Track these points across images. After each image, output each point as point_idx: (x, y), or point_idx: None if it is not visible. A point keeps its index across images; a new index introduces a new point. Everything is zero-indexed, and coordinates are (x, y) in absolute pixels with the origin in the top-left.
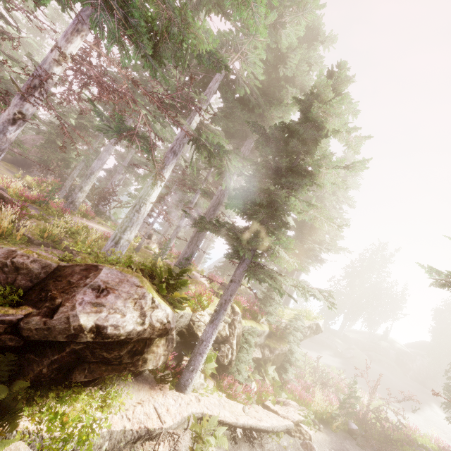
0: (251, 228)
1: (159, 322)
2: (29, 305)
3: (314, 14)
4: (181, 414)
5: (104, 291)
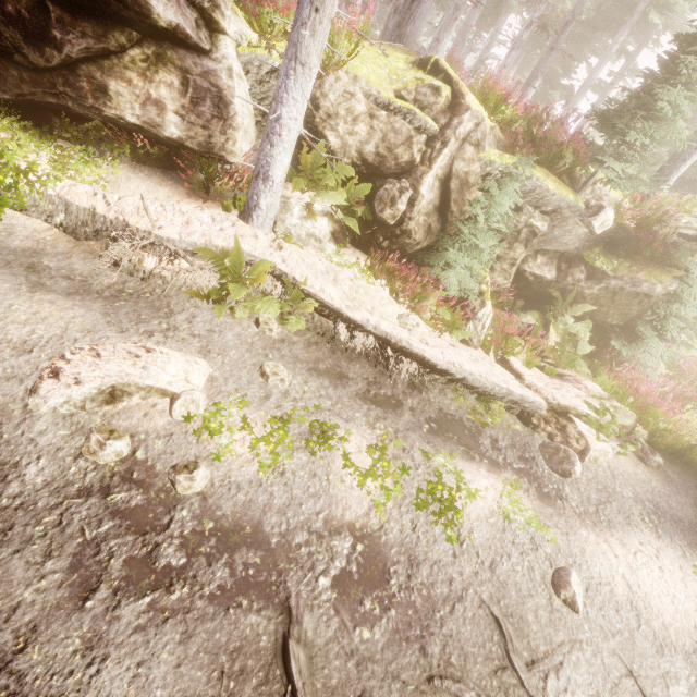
0: None
1: None
2: None
3: None
4: (207, 237)
5: None
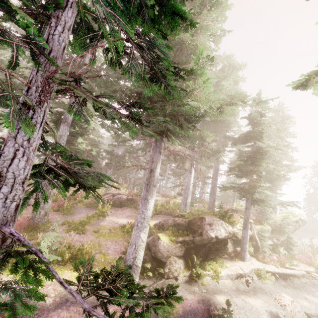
0: (246, 184)
1: (231, 231)
2: (191, 234)
3: (235, 76)
4: (249, 268)
5: (210, 224)
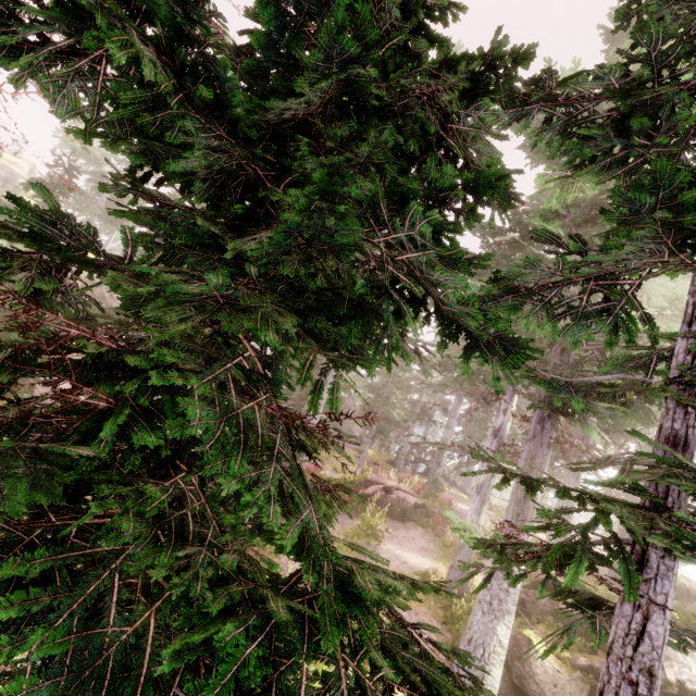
0: None
1: None
2: (604, 653)
3: None
4: None
5: None
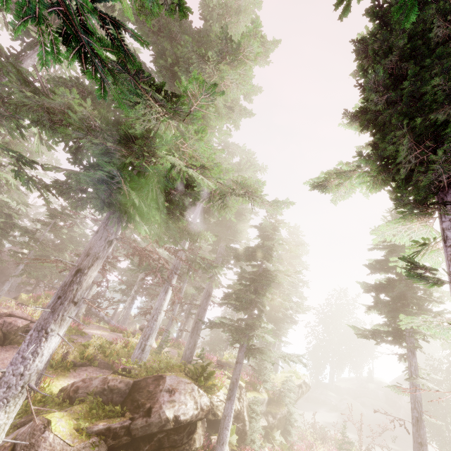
0: (243, 321)
1: (205, 405)
2: (130, 413)
3: (252, 173)
4: None
5: (172, 391)
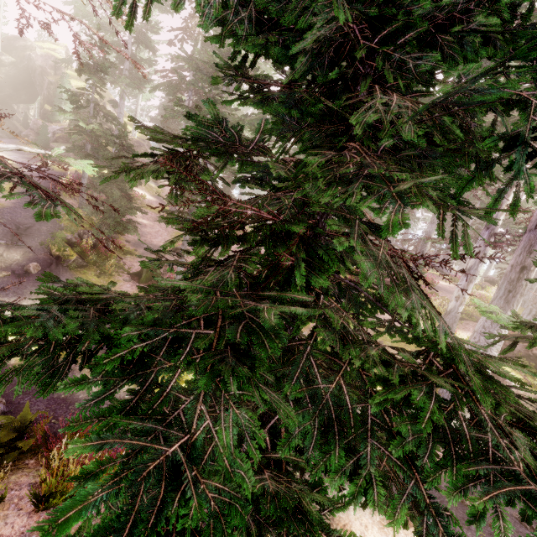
0: None
1: None
2: None
3: None
4: None
5: None
